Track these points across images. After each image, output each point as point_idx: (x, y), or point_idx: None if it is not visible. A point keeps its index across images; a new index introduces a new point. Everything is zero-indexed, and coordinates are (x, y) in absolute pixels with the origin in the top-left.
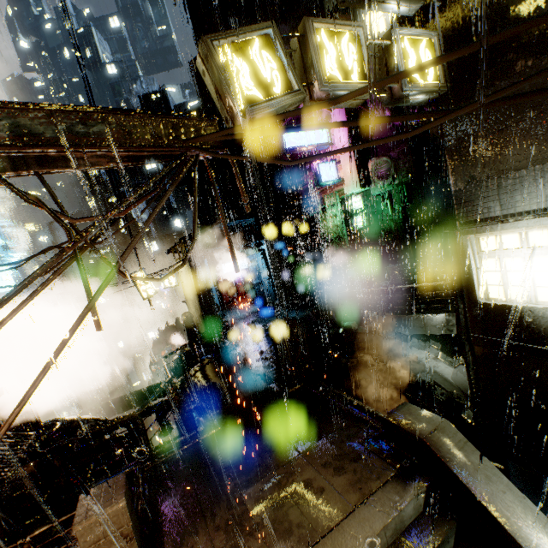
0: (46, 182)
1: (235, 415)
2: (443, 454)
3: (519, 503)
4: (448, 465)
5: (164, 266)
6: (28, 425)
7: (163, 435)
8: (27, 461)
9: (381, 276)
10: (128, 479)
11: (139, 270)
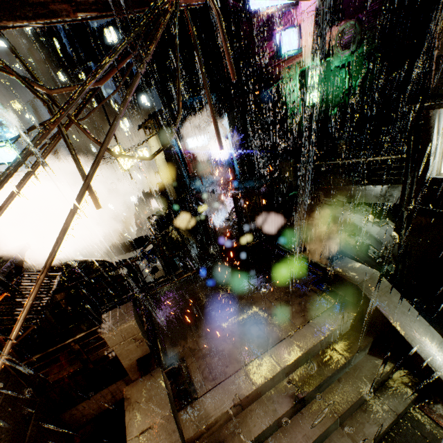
0: (8, 41)
1: (206, 262)
2: (372, 296)
3: (424, 329)
4: (374, 303)
5: (137, 141)
6: (55, 267)
7: (153, 273)
8: (60, 291)
9: (327, 151)
10: (133, 302)
11: (116, 144)
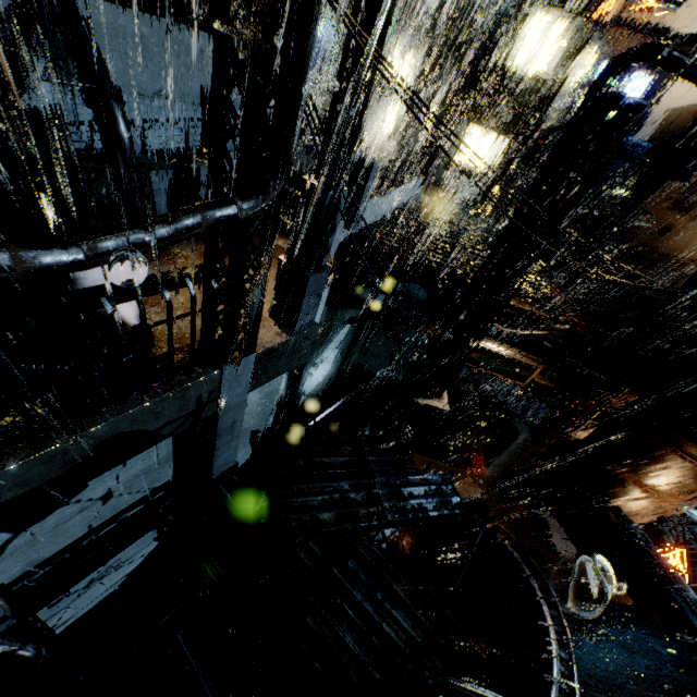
0: None
1: None
2: None
3: None
4: None
5: None
6: None
7: None
8: None
9: None
10: None
11: None
